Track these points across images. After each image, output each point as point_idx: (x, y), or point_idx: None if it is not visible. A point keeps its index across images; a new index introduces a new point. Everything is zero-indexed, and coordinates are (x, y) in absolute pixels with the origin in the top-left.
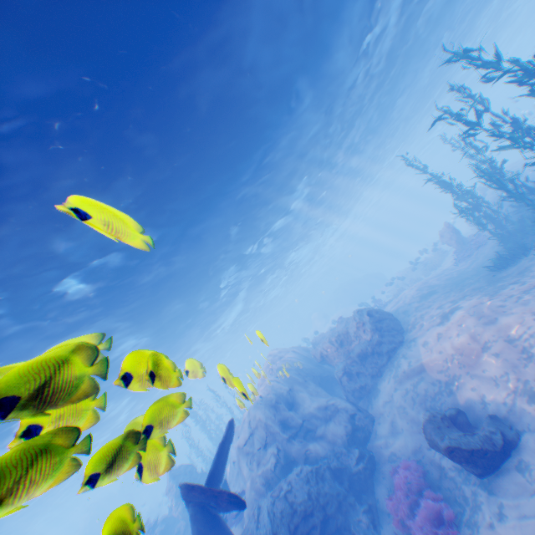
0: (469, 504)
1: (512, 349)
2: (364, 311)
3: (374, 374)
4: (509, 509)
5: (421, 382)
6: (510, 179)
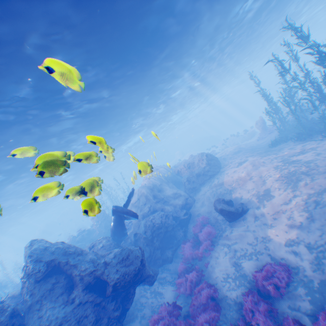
0: (222, 230)
1: (259, 180)
2: (204, 154)
3: (201, 183)
4: (234, 230)
5: (220, 188)
6: (293, 103)
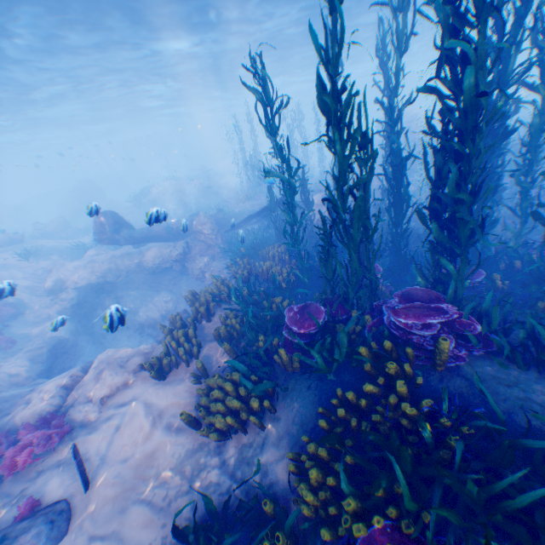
0: None
1: None
2: None
3: None
4: None
5: None
6: None
